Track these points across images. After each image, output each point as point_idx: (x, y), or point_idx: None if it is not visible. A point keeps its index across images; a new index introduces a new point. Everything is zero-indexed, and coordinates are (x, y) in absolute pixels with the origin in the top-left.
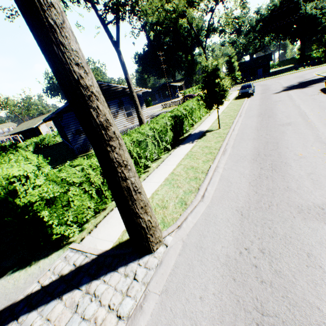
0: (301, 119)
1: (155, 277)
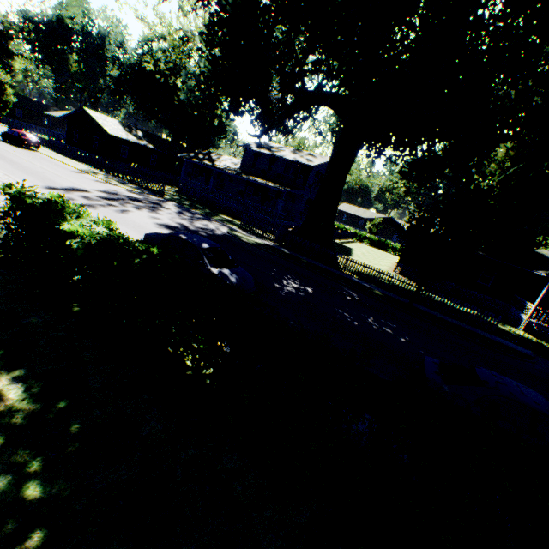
0: (6, 151)
1: (2, 173)
